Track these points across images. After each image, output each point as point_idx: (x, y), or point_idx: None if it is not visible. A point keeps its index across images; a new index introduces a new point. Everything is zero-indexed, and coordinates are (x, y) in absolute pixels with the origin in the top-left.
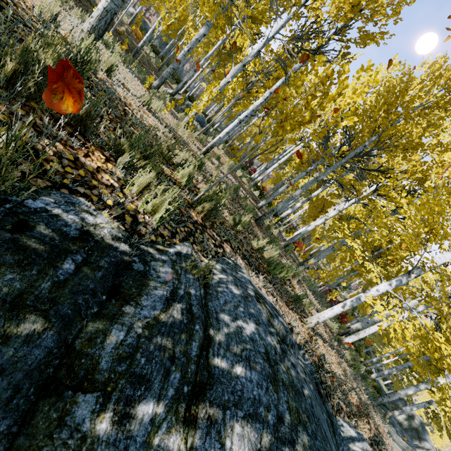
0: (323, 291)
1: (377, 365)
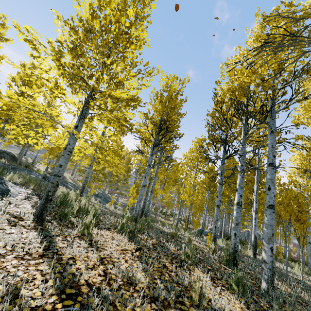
0: None
1: None
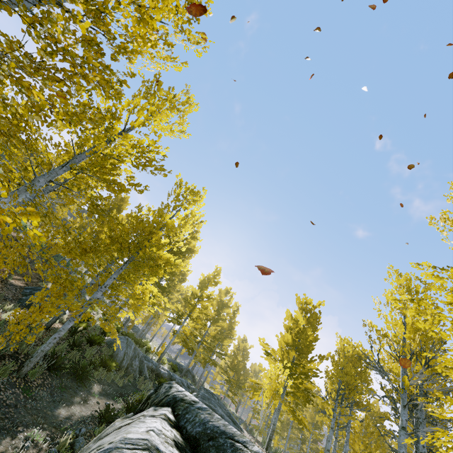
0: None
1: None
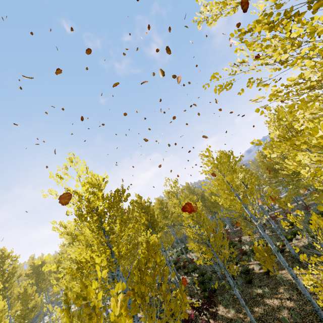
0: None
1: None
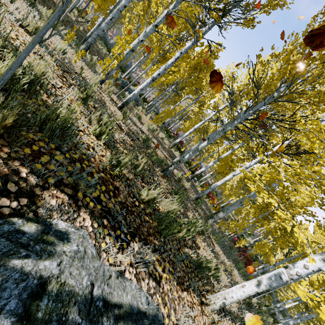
0: (232, 238)
1: (280, 309)
